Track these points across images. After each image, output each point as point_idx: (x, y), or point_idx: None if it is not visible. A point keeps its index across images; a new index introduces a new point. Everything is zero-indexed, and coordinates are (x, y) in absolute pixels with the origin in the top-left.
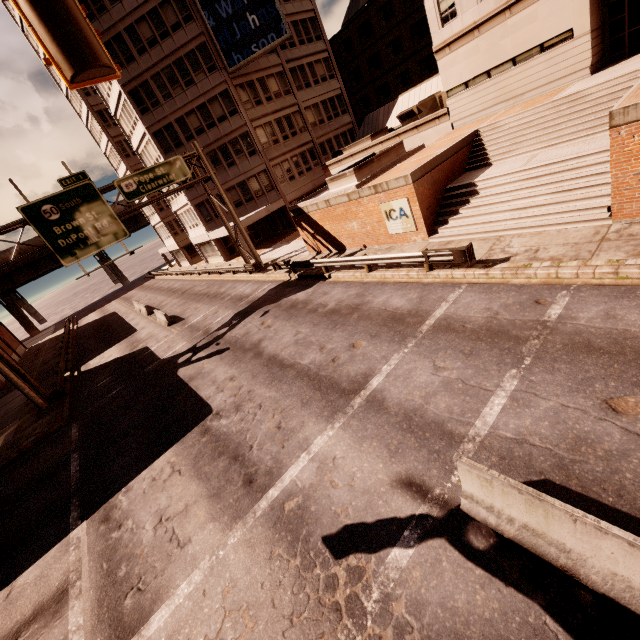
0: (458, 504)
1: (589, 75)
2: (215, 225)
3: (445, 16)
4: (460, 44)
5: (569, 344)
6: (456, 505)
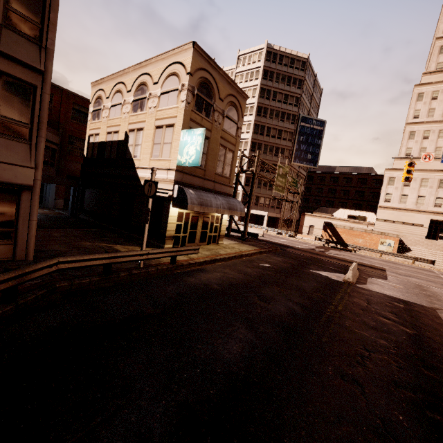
0: None
1: (424, 238)
2: (245, 206)
3: (386, 200)
4: (388, 209)
5: None
6: None
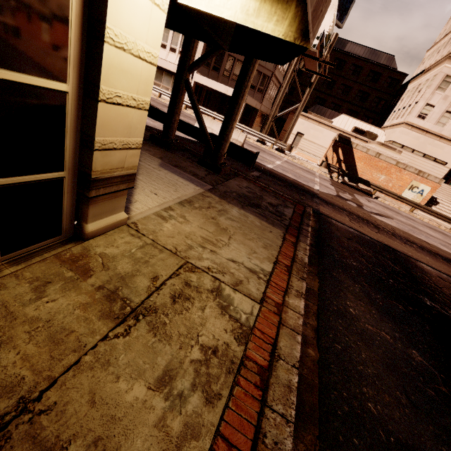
0: None
1: None
2: (207, 73)
3: (420, 115)
4: (416, 130)
5: None
6: None
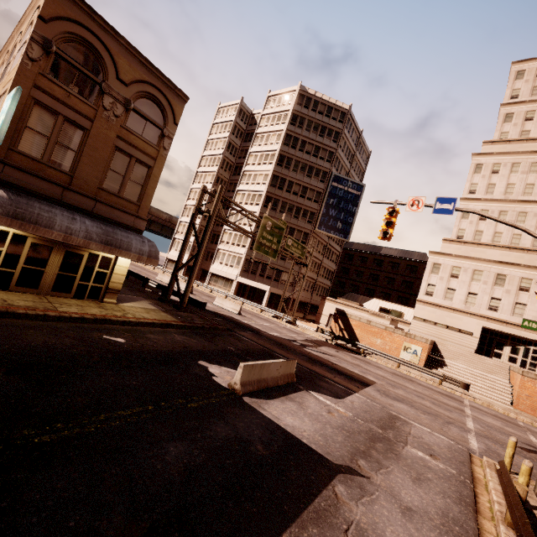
0: None
1: (474, 352)
2: (246, 276)
3: (427, 293)
4: (429, 305)
5: None
6: None
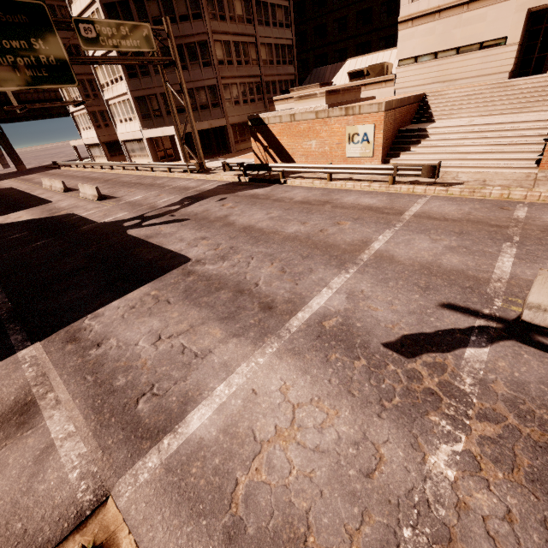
0: (512, 319)
1: (507, 78)
2: (152, 124)
3: None
4: (421, 22)
5: (546, 231)
6: (511, 319)
